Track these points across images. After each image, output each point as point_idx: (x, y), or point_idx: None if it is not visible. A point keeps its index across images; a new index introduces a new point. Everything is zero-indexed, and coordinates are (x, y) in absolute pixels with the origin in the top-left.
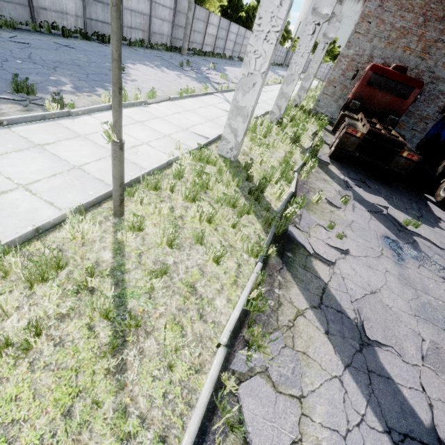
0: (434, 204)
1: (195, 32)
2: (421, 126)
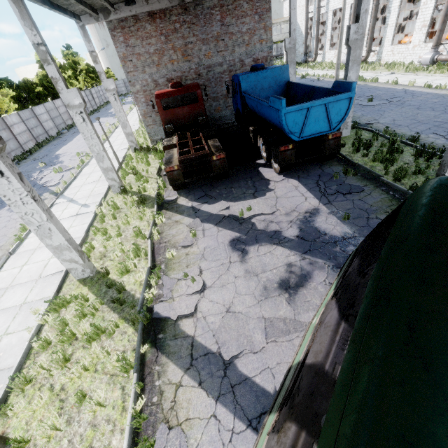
0: (264, 166)
1: None
2: (230, 101)
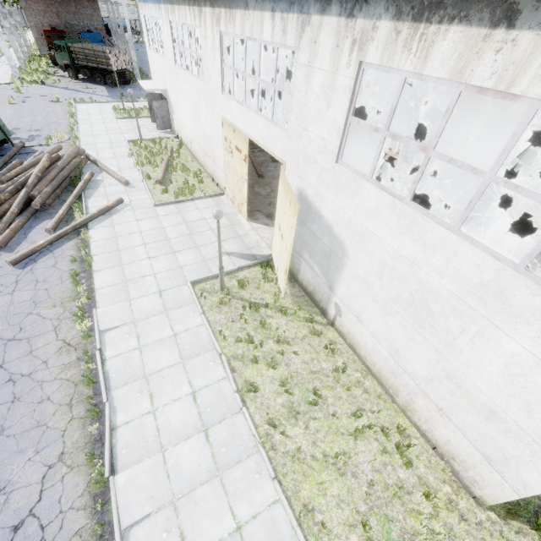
0: None
1: None
2: None
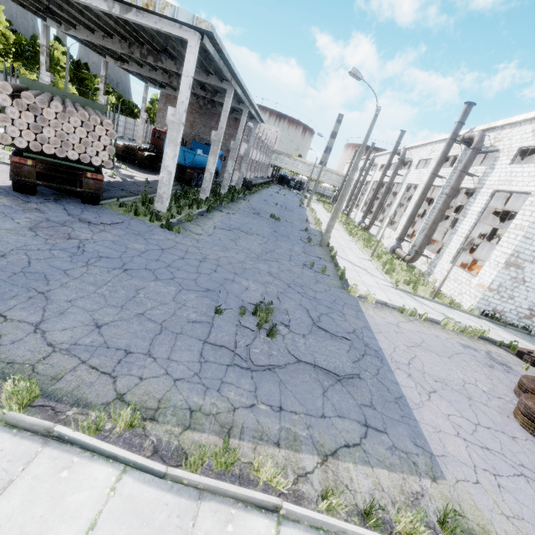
0: None
1: None
2: None
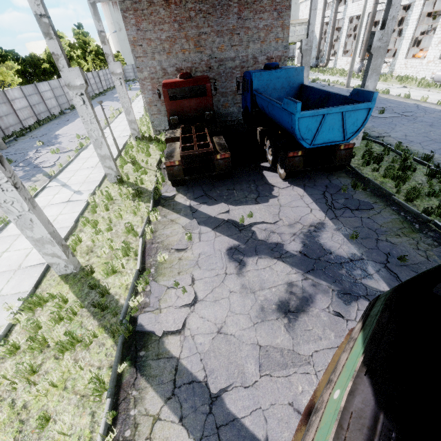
0: (269, 170)
1: (2, 117)
2: (238, 98)
